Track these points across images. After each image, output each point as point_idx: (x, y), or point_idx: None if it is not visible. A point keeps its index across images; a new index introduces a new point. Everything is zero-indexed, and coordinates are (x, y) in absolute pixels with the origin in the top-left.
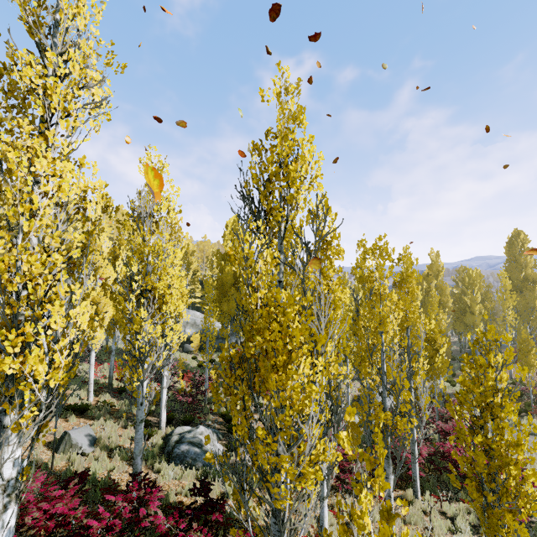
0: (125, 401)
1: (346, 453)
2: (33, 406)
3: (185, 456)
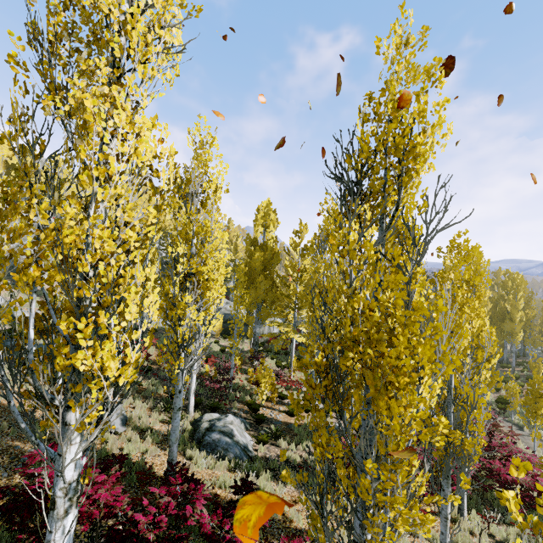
0: (151, 381)
1: (515, 519)
2: (65, 379)
3: (217, 445)
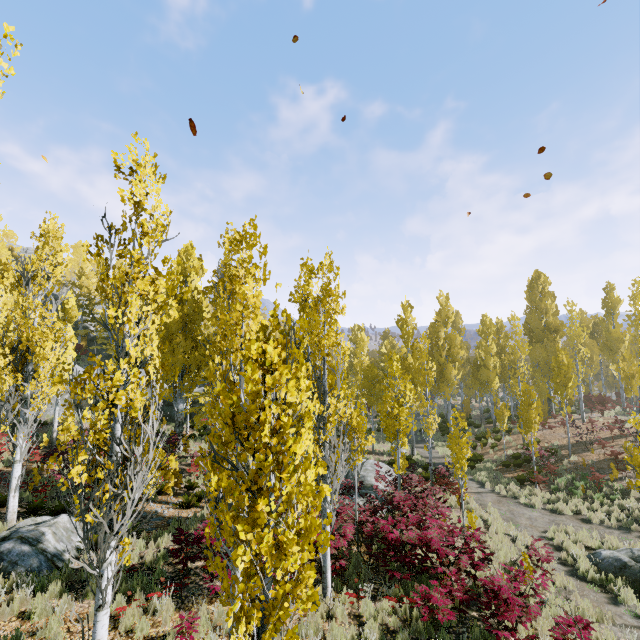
0: None
1: None
2: None
3: (2, 560)
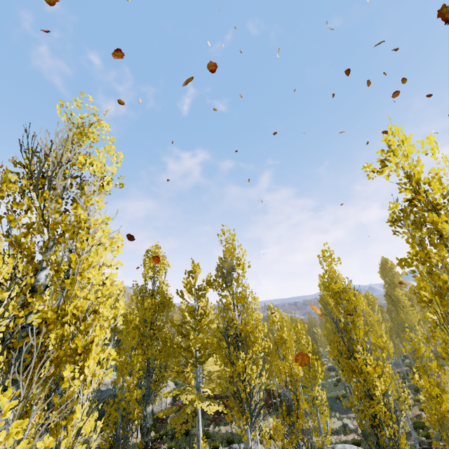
0: None
1: None
2: None
3: None
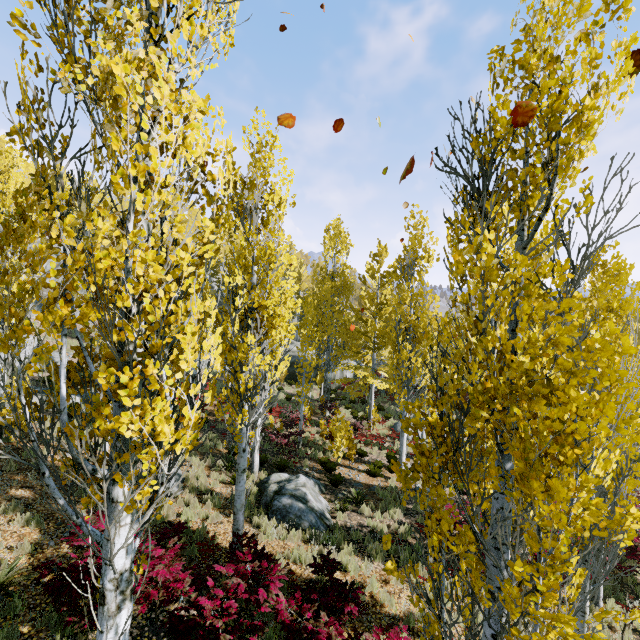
0: (209, 434)
1: None
2: None
3: (288, 512)
